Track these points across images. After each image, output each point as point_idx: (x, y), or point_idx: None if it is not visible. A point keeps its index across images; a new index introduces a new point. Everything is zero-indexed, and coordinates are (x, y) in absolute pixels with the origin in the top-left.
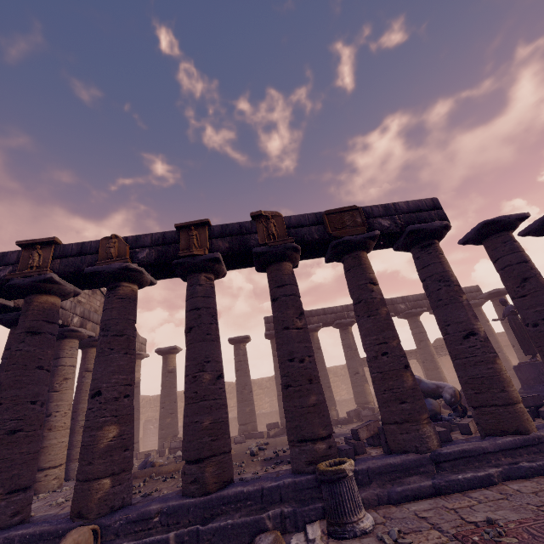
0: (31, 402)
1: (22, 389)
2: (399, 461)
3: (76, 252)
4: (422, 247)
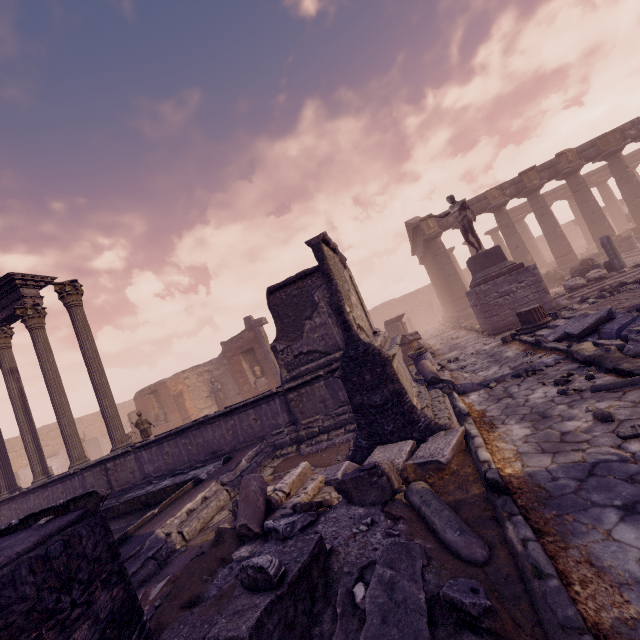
0: None
1: None
2: None
3: (476, 202)
4: None
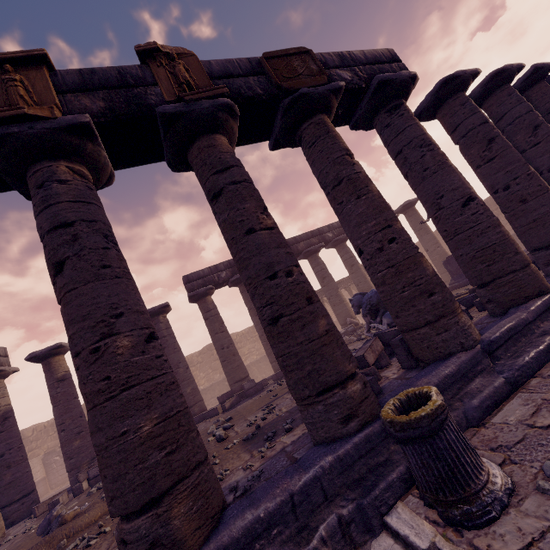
0: None
1: None
2: (455, 368)
3: None
4: (390, 111)
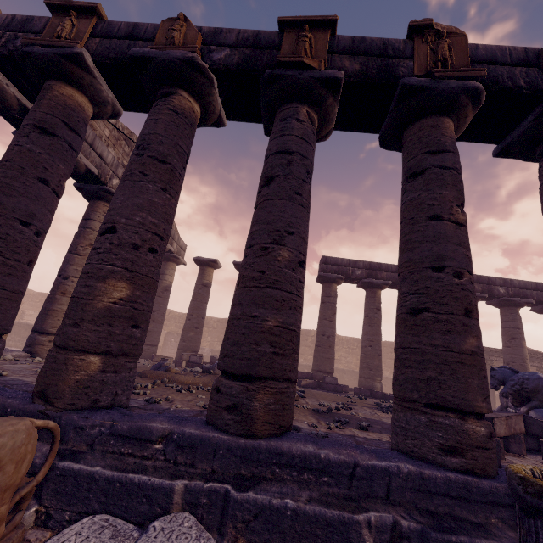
0: (21, 221)
1: (10, 198)
2: None
3: (124, 34)
4: None
